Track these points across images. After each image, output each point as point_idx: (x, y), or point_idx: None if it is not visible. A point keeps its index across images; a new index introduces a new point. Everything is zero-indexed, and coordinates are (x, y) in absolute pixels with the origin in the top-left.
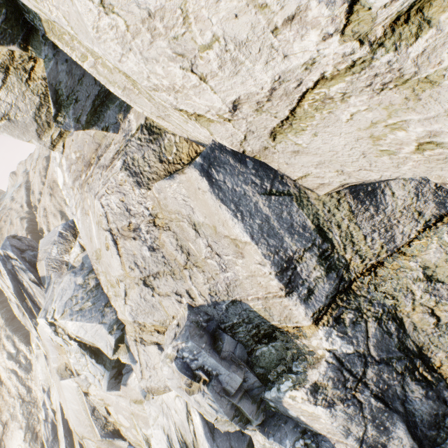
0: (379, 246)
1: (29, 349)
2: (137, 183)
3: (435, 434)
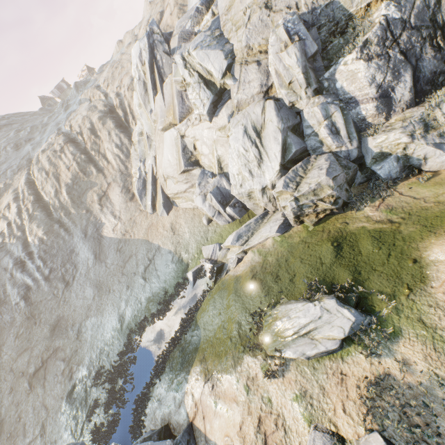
0: None
1: (130, 144)
2: None
3: (428, 90)
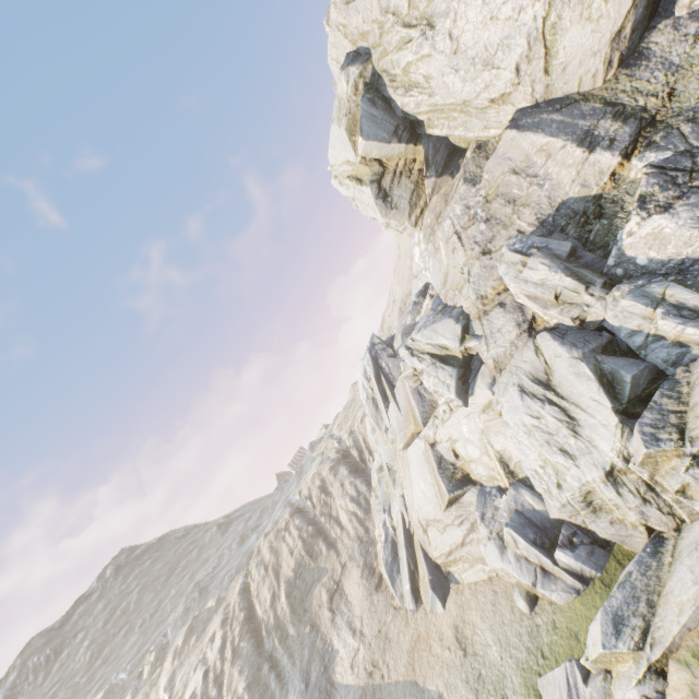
0: (663, 77)
1: (368, 490)
2: (473, 185)
3: None
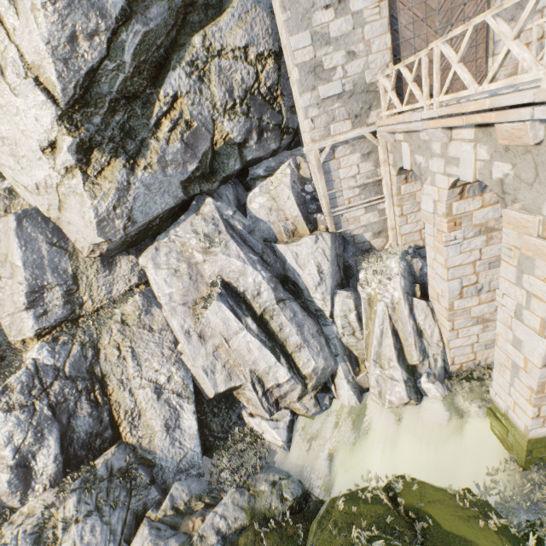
0: (104, 294)
1: None
2: None
3: (85, 454)
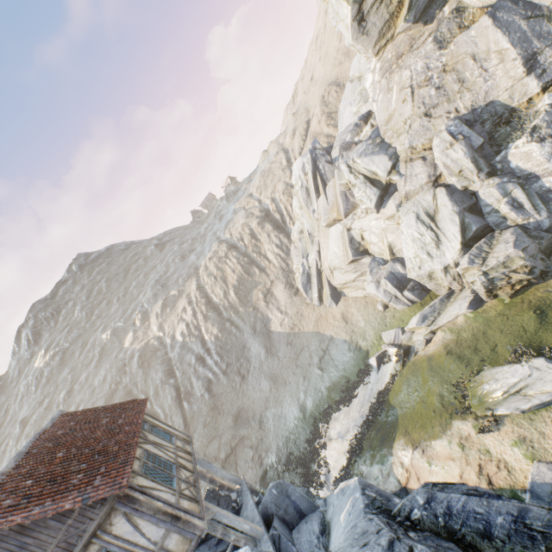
0: None
1: (289, 242)
2: (439, 48)
3: None
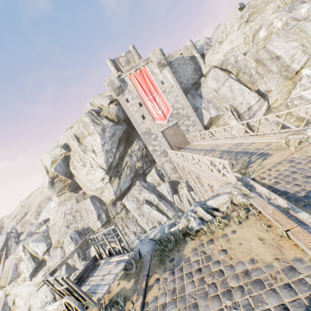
0: (115, 212)
1: None
2: (77, 202)
3: None
